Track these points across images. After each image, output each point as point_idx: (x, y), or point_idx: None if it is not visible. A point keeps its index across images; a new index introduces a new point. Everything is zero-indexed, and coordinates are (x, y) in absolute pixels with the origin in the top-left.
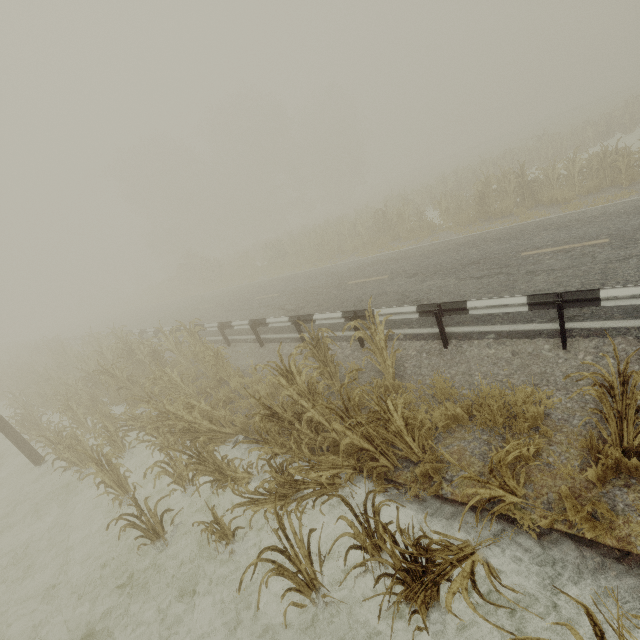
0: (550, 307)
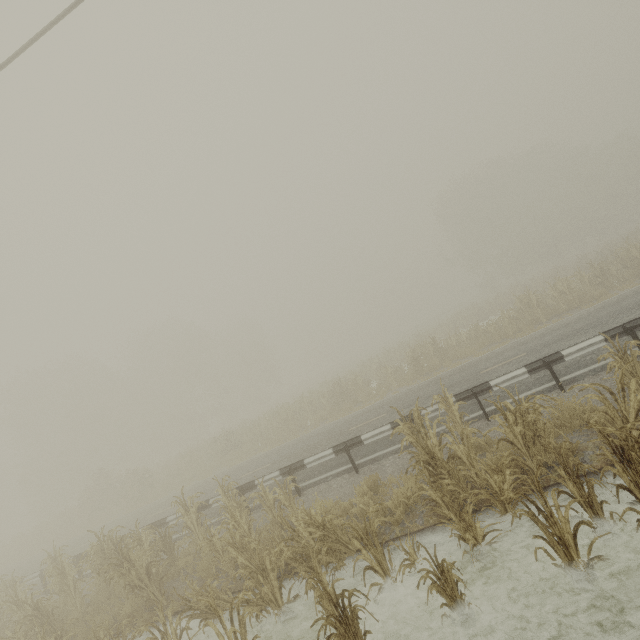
0: (540, 370)
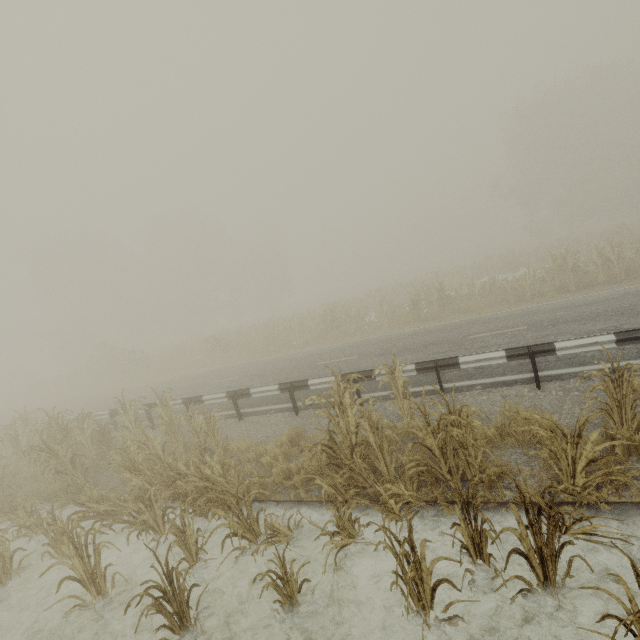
0: (522, 358)
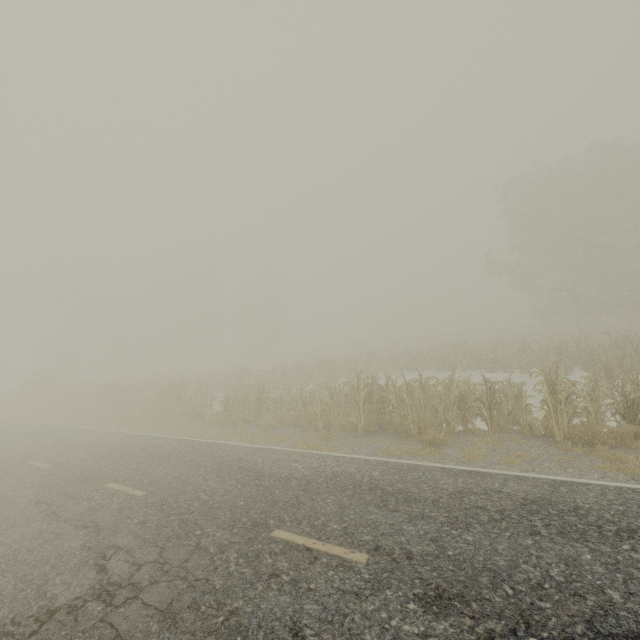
0: None
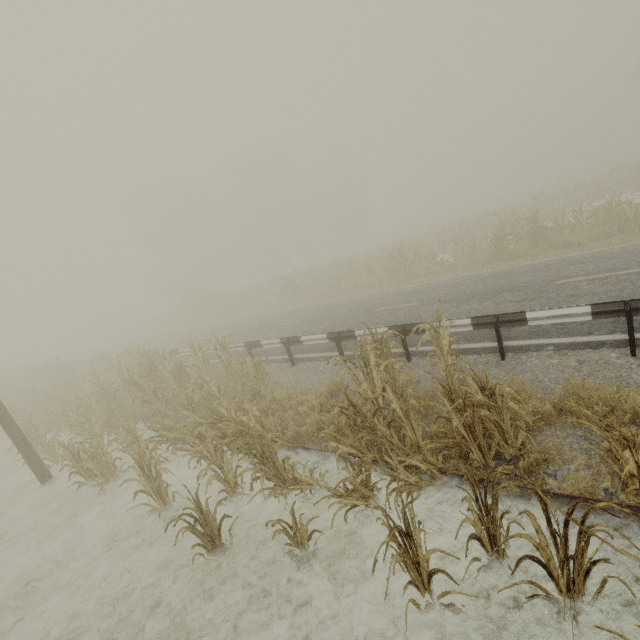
0: (615, 316)
